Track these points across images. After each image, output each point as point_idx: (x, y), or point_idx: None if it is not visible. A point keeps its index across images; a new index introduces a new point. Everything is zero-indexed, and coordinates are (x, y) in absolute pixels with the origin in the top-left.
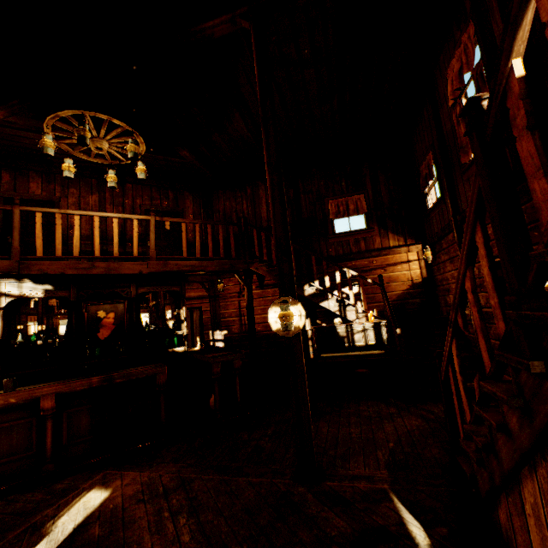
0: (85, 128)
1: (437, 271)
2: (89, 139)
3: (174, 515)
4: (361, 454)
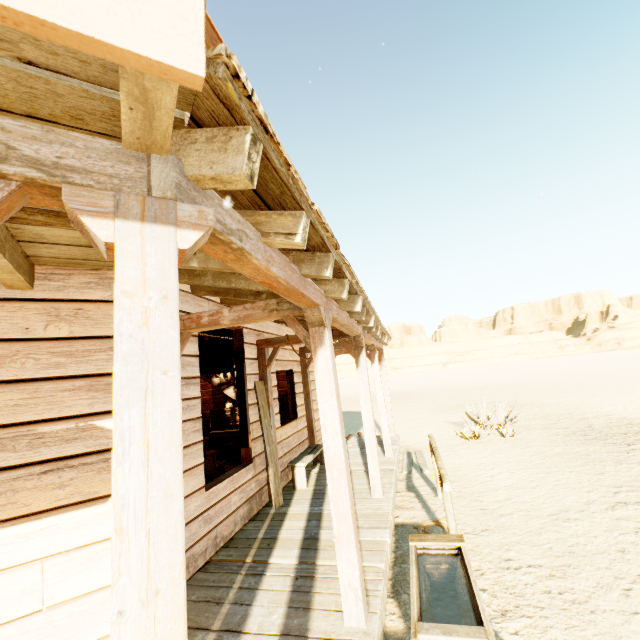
0: None
1: None
2: None
3: None
4: None
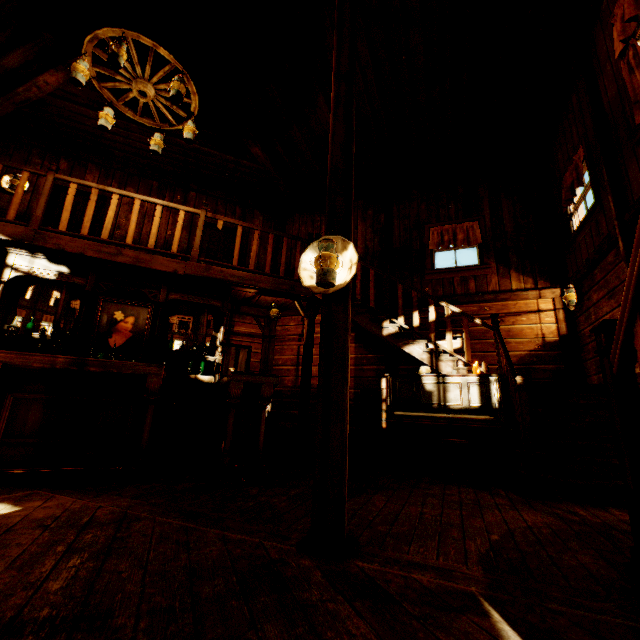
0: (120, 46)
1: (584, 321)
2: (133, 80)
3: (69, 552)
4: (435, 538)
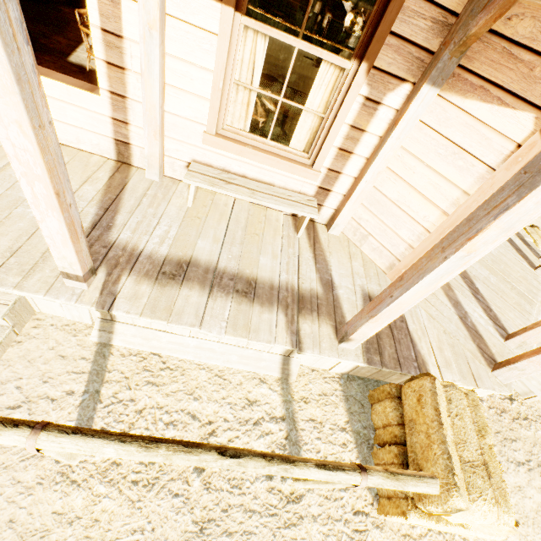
0: None
1: None
2: None
3: None
4: None
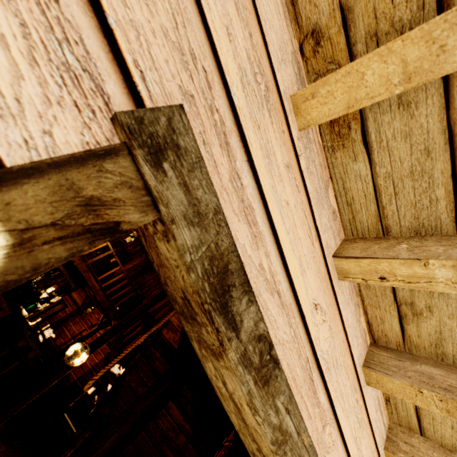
0: None
1: None
2: None
3: None
4: None
